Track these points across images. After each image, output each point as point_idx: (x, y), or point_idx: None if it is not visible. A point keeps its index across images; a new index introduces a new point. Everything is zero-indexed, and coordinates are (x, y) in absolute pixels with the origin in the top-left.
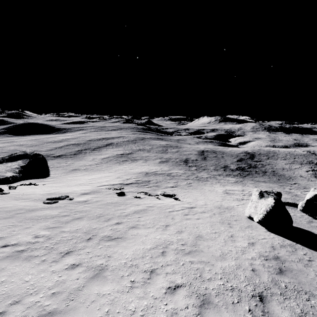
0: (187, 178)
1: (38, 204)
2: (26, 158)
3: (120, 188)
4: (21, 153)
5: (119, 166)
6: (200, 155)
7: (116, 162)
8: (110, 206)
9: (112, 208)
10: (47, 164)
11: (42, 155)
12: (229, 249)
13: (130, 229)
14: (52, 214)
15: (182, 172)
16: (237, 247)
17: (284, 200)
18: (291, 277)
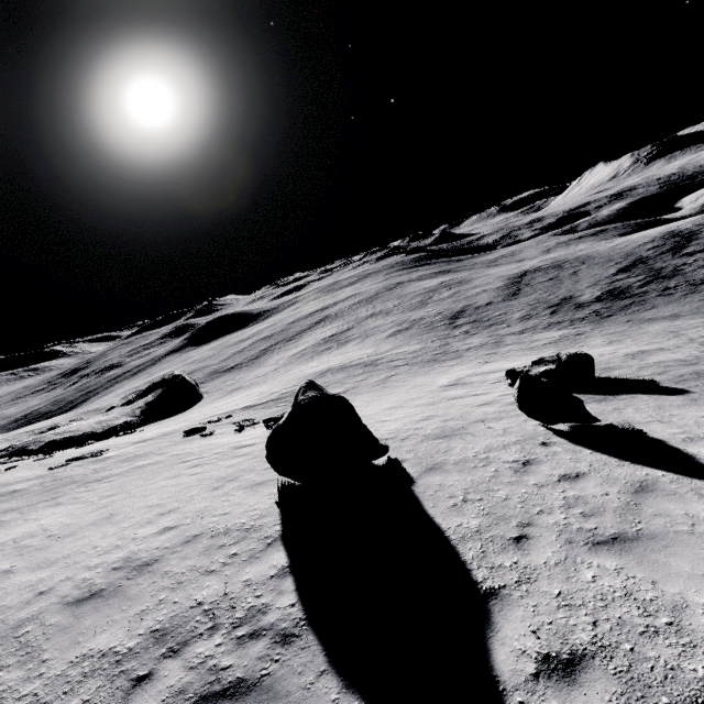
0: (405, 363)
1: (39, 472)
2: (161, 387)
3: (219, 419)
4: (158, 380)
5: (304, 365)
6: (507, 288)
7: (309, 356)
8: (116, 464)
9: (110, 468)
10: (196, 389)
11: (182, 376)
12: (100, 544)
13: (45, 508)
14: (14, 489)
15: (414, 349)
16: (122, 539)
17: (625, 373)
18: (80, 612)
